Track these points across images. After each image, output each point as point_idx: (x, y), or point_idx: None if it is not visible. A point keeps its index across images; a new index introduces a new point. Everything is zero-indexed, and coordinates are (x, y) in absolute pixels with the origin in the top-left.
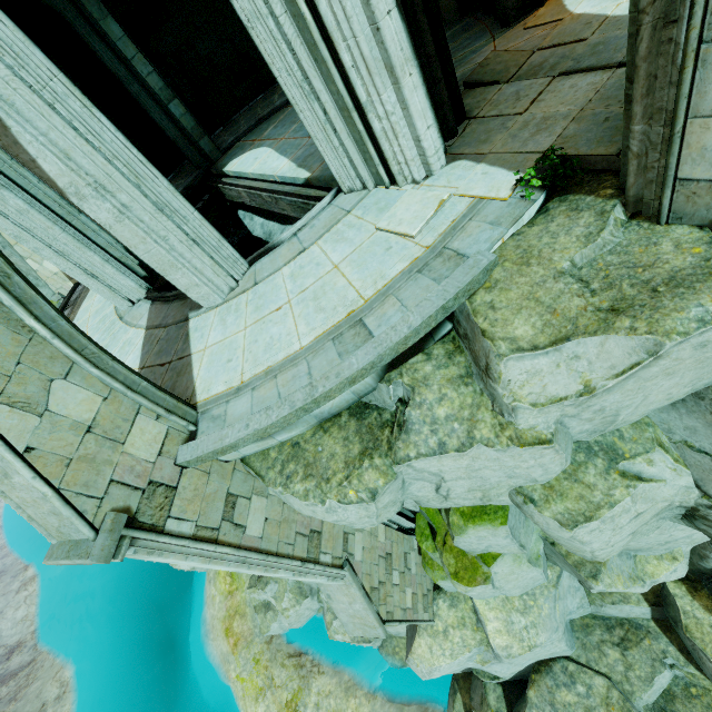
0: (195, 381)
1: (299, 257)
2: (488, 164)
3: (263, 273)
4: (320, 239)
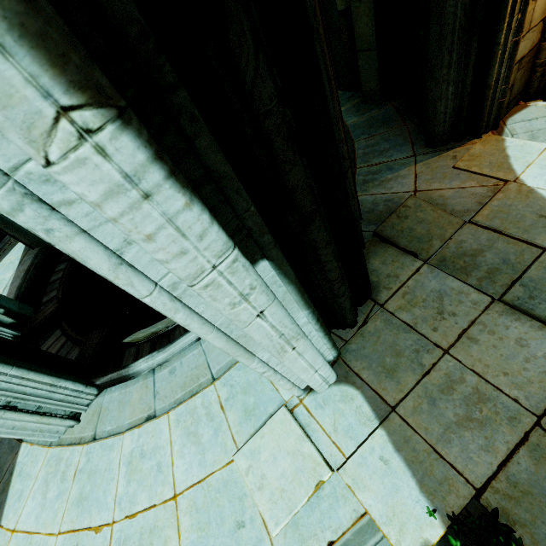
0: None
1: (146, 427)
2: (392, 440)
3: (106, 420)
4: (174, 411)
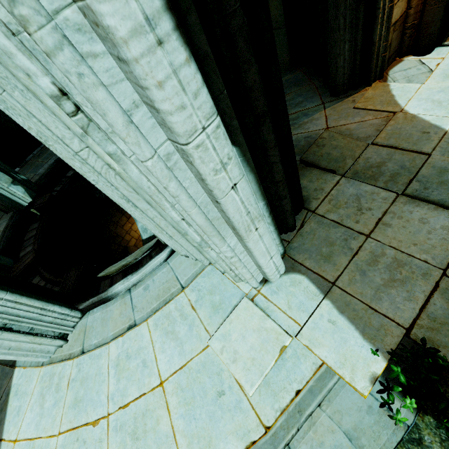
0: None
1: (128, 335)
2: (336, 306)
3: (91, 336)
4: (151, 318)
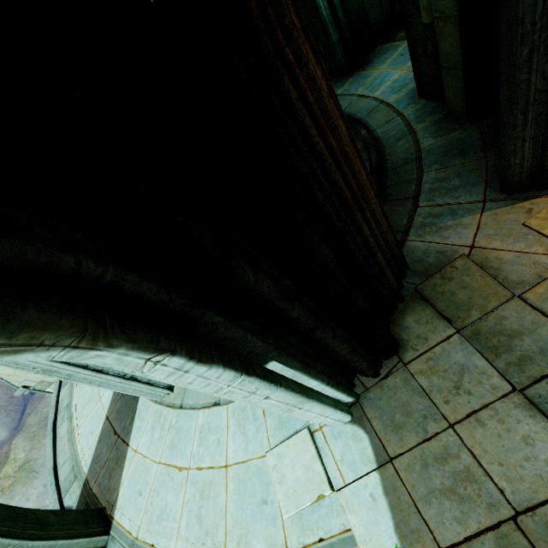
0: (120, 486)
1: (213, 410)
2: (383, 484)
3: (189, 396)
4: (231, 404)
